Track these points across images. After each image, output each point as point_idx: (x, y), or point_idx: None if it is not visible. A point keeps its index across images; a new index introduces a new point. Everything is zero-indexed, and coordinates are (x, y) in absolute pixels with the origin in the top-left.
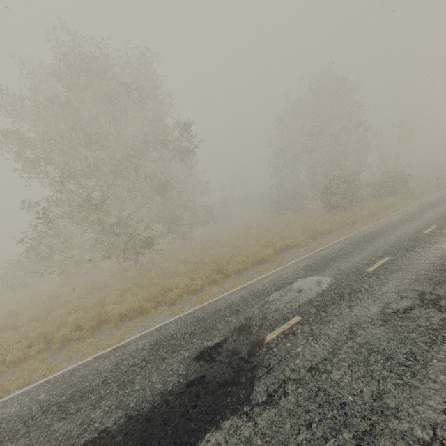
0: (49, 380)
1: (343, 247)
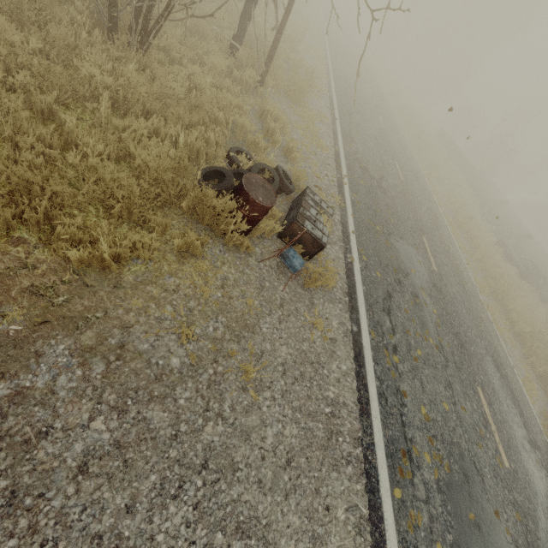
0: None
1: None
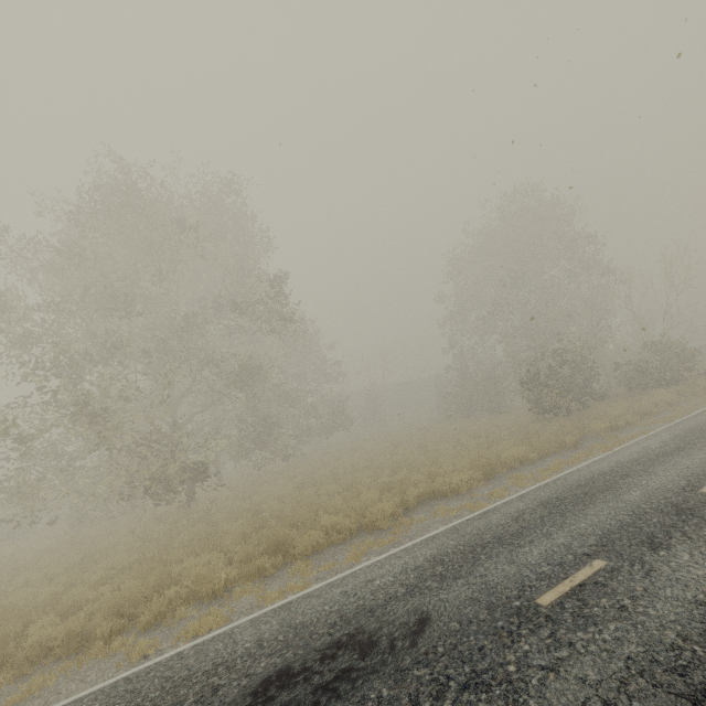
0: None
1: (528, 510)
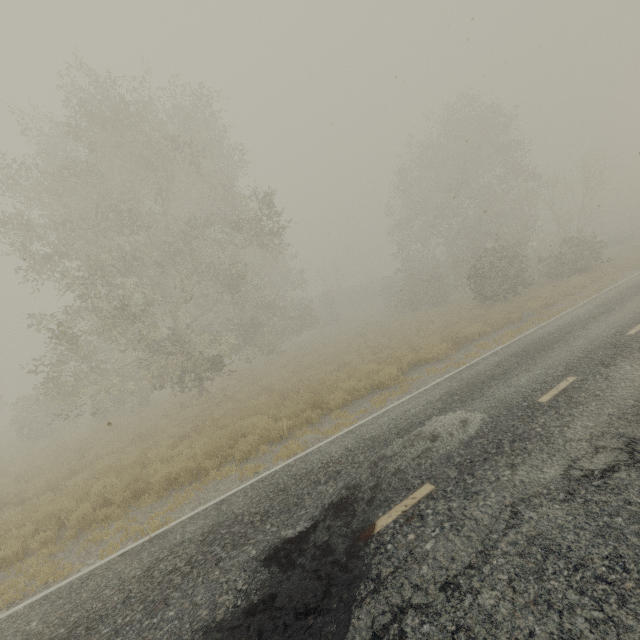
0: (49, 594)
1: (503, 360)
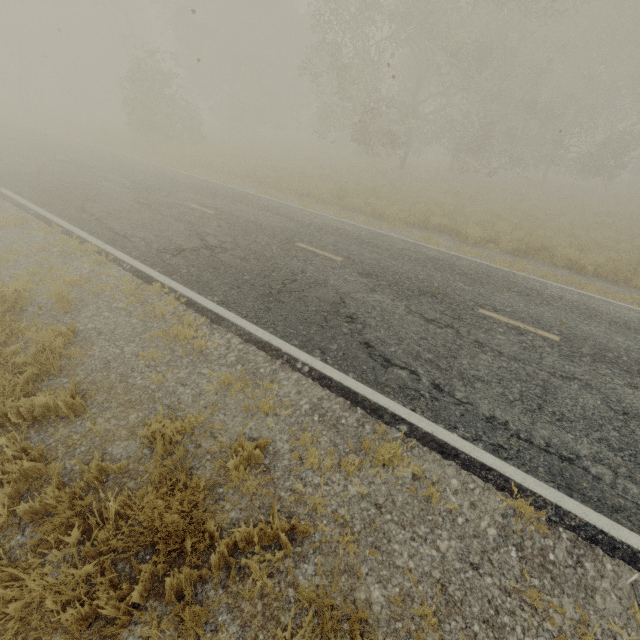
0: (192, 175)
1: (421, 253)
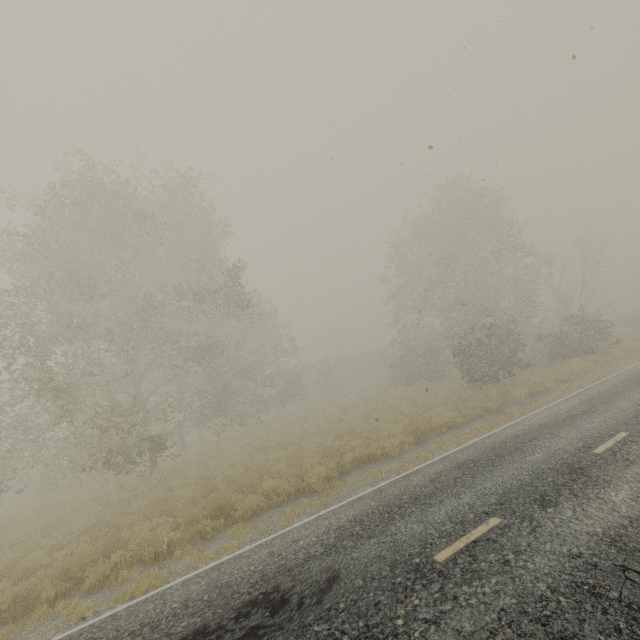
0: None
1: (445, 471)
